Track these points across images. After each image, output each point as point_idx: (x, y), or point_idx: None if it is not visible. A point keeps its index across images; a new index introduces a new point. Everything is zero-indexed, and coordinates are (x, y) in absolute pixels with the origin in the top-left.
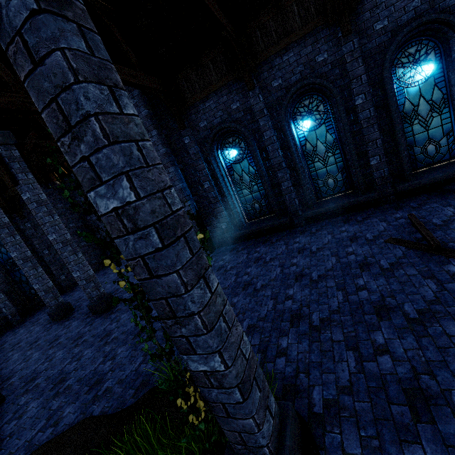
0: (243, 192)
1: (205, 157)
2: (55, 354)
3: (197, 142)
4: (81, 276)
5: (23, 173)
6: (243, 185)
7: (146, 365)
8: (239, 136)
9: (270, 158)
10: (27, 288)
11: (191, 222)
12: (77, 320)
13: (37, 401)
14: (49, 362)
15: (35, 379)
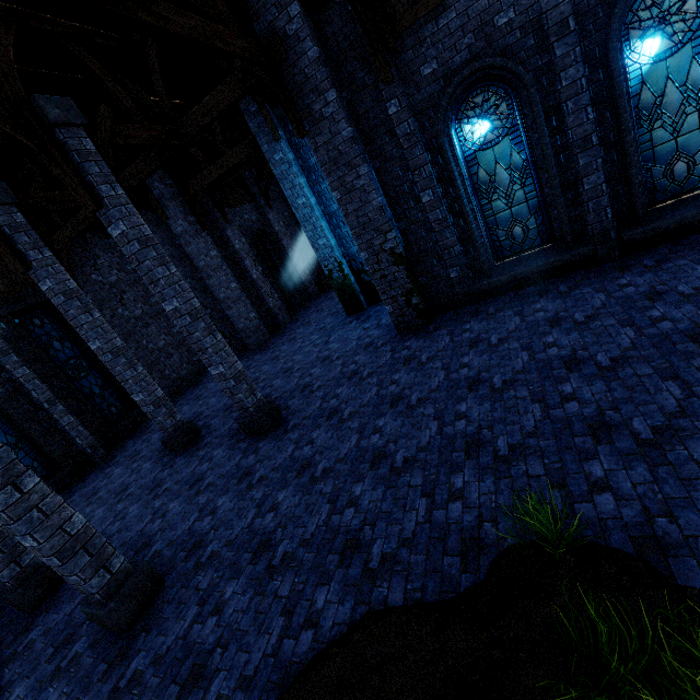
0: (493, 206)
1: (428, 140)
2: (215, 502)
3: (413, 110)
4: (226, 373)
5: (106, 183)
6: (494, 193)
7: (448, 512)
8: (497, 89)
9: (567, 127)
10: (104, 406)
11: (396, 270)
12: (221, 448)
13: (235, 582)
14: (212, 517)
15: (202, 545)
